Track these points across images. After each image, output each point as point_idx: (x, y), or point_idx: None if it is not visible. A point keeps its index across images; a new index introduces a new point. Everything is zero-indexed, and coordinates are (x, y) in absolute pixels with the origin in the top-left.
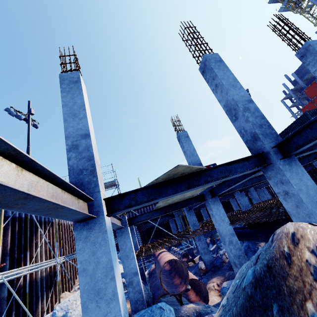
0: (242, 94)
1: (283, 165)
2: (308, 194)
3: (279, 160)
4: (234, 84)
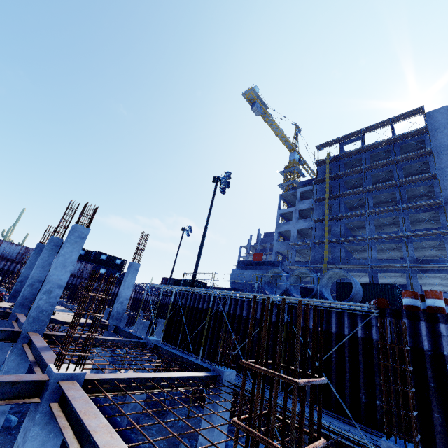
0: (42, 275)
1: (9, 324)
2: (4, 343)
3: (10, 321)
4: (45, 266)
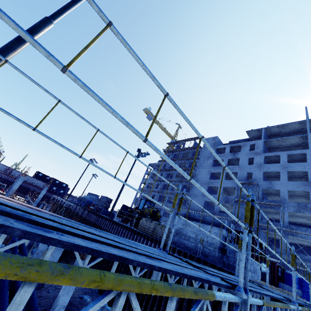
0: None
1: None
2: None
3: None
4: None
